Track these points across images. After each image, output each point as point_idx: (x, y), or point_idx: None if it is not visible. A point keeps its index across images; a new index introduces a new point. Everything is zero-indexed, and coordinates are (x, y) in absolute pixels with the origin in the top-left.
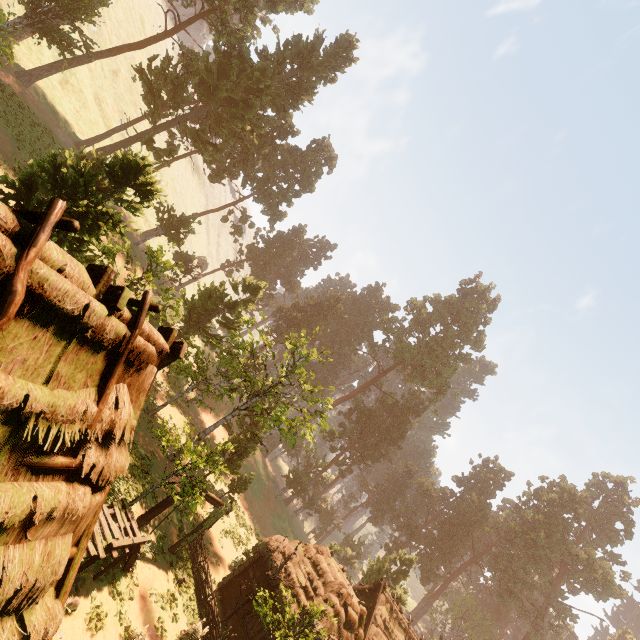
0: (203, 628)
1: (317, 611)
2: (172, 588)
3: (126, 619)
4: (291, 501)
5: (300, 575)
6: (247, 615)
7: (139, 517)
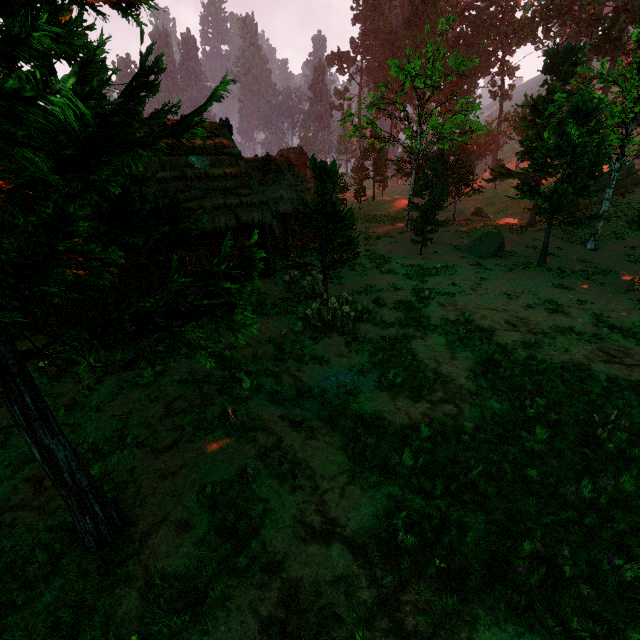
0: None
1: None
2: None
3: None
4: None
5: None
6: None
7: None
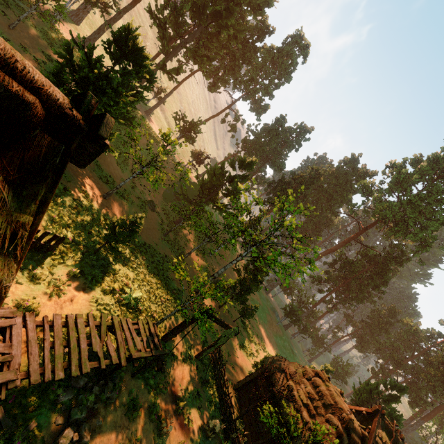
0: (223, 420)
1: (320, 432)
2: (198, 386)
3: (159, 409)
4: (289, 327)
5: (301, 393)
6: (258, 415)
7: (168, 331)
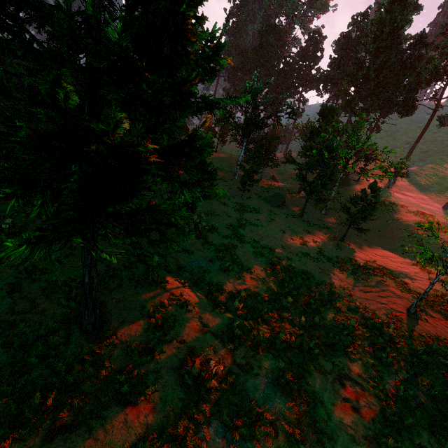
0: None
1: None
2: None
3: None
4: None
5: None
6: None
7: None
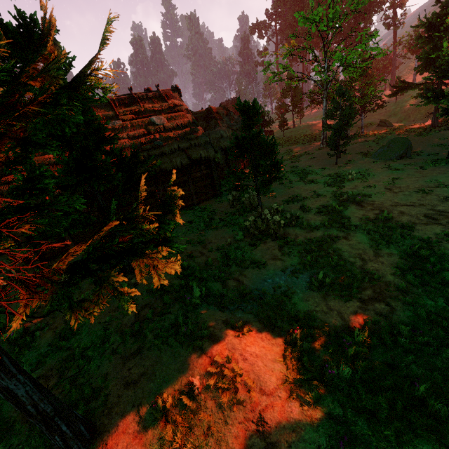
0: None
1: None
2: None
3: None
4: None
5: None
6: None
7: None
